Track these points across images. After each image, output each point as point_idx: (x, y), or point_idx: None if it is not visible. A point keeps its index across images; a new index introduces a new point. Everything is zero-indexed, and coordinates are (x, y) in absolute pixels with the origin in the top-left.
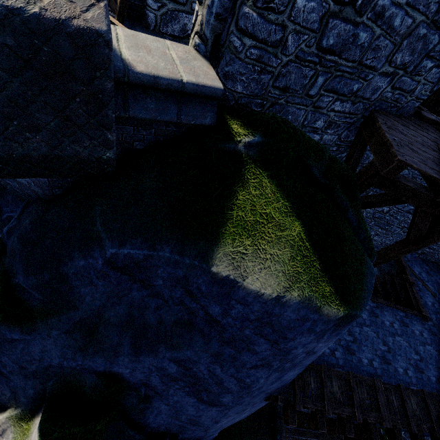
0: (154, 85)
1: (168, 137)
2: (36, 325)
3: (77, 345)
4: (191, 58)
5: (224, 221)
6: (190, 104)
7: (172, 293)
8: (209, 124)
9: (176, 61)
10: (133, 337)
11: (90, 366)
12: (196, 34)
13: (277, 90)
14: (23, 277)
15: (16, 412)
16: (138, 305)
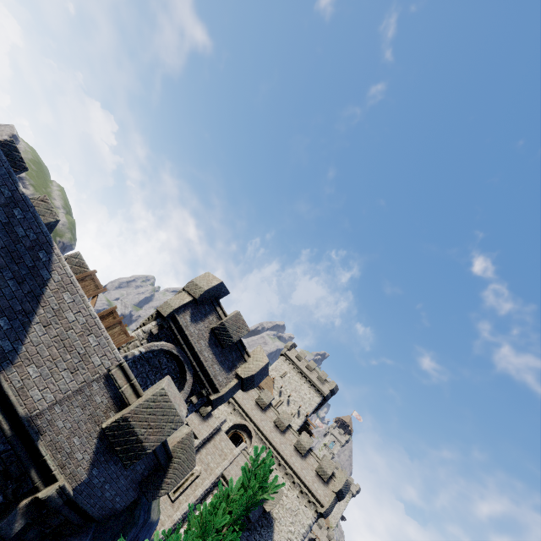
0: None
1: None
2: None
3: None
4: None
5: None
6: None
7: None
8: None
9: None
10: None
11: None
12: None
13: None
14: None
15: None
16: None
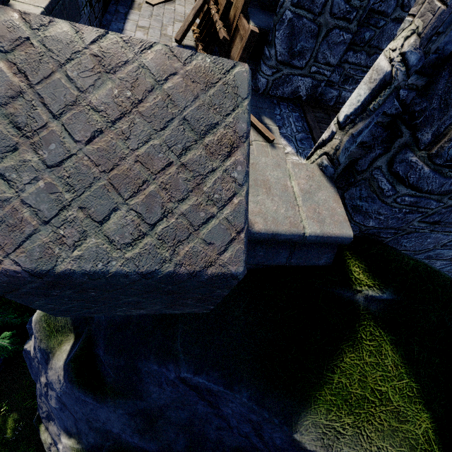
0: (269, 240)
1: (268, 266)
2: (106, 399)
3: (136, 427)
4: (315, 186)
5: (320, 383)
6: (305, 248)
7: (239, 425)
8: (322, 265)
9: (298, 198)
10: (188, 440)
11: (144, 447)
12: (325, 155)
13: (423, 223)
14: (103, 353)
15: (78, 447)
16: (200, 416)
